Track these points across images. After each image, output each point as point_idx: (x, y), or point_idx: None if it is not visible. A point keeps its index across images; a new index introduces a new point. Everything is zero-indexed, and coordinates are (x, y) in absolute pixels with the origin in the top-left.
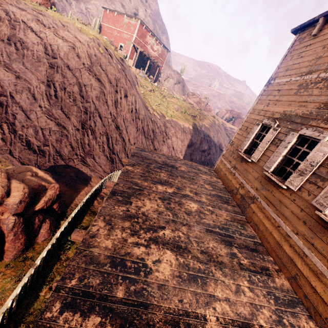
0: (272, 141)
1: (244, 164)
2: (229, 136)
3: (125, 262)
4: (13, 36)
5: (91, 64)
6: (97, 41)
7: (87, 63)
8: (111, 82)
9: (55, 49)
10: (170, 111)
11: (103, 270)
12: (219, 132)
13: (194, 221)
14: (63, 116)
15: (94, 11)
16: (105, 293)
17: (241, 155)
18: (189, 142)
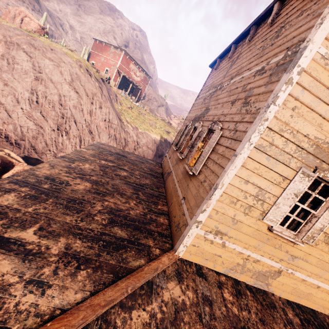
0: (187, 134)
1: (174, 153)
2: None
3: (55, 179)
4: (6, 54)
5: (72, 80)
6: (79, 63)
7: (69, 79)
8: (88, 95)
9: (41, 66)
10: (145, 125)
11: (39, 179)
12: None
13: (118, 178)
14: (42, 118)
15: (88, 40)
16: (36, 184)
17: (173, 147)
18: (160, 152)
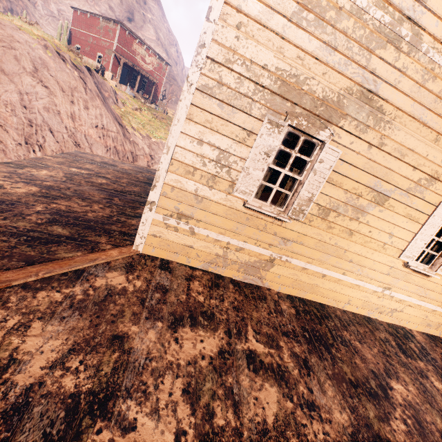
0: None
1: None
2: None
3: None
4: None
5: (35, 68)
6: (43, 42)
7: (30, 67)
8: (64, 90)
9: None
10: (161, 133)
11: None
12: None
13: (89, 185)
14: None
15: (70, 14)
16: None
17: None
18: None
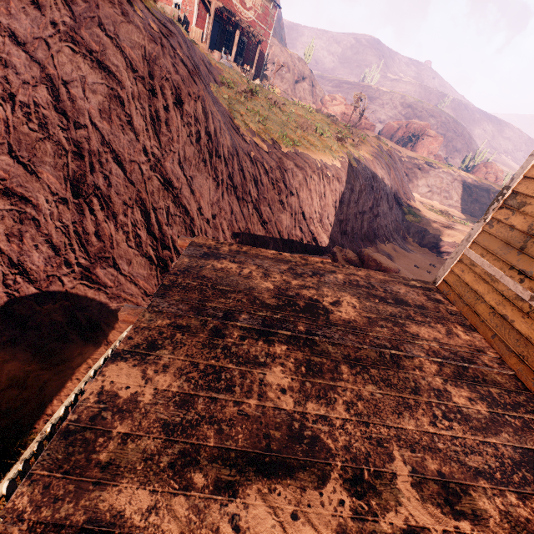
0: None
1: None
2: (408, 174)
3: None
4: None
5: (74, 22)
6: None
7: (64, 20)
8: (135, 68)
9: None
10: (291, 133)
11: None
12: (392, 168)
13: None
14: (19, 169)
15: None
16: None
17: None
18: (337, 196)
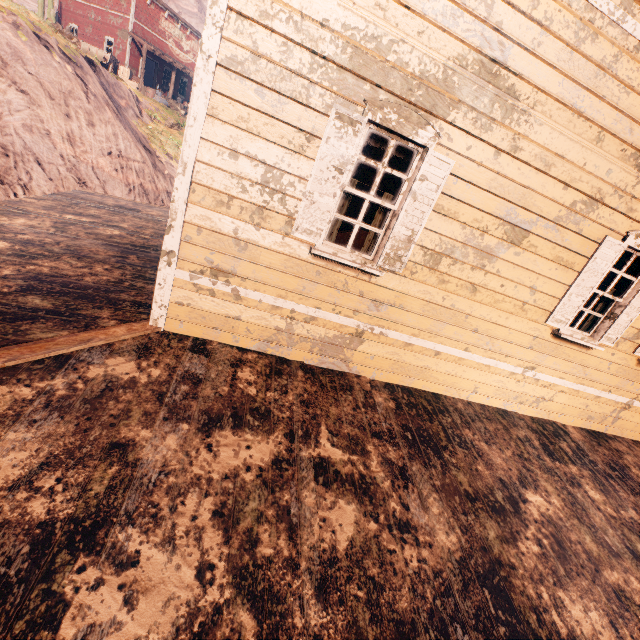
0: None
1: None
2: None
3: None
4: None
5: (2, 62)
6: (11, 18)
7: None
8: (53, 97)
9: None
10: None
11: None
12: None
13: (92, 238)
14: None
15: None
16: None
17: None
18: None
